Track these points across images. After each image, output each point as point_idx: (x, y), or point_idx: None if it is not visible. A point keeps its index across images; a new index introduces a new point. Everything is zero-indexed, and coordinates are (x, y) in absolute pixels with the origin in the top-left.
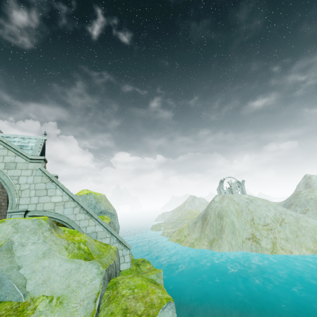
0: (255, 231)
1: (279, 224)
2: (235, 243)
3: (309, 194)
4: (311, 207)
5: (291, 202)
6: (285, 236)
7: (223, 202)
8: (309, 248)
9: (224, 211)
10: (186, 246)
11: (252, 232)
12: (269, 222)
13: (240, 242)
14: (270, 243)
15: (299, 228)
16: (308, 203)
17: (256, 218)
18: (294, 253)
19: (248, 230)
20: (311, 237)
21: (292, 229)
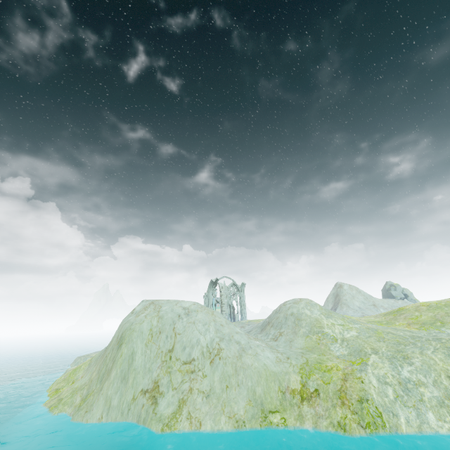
0: (164, 375)
1: (210, 361)
2: (117, 403)
3: (292, 306)
4: (288, 328)
5: (270, 320)
6: (209, 387)
7: (141, 314)
8: (234, 415)
9: (128, 332)
10: (46, 406)
11: (158, 377)
12: (196, 356)
13: (129, 401)
14: (175, 404)
15: (238, 369)
16: (286, 321)
17: (180, 346)
18: (204, 429)
19: (154, 372)
20: (249, 389)
21: (225, 372)
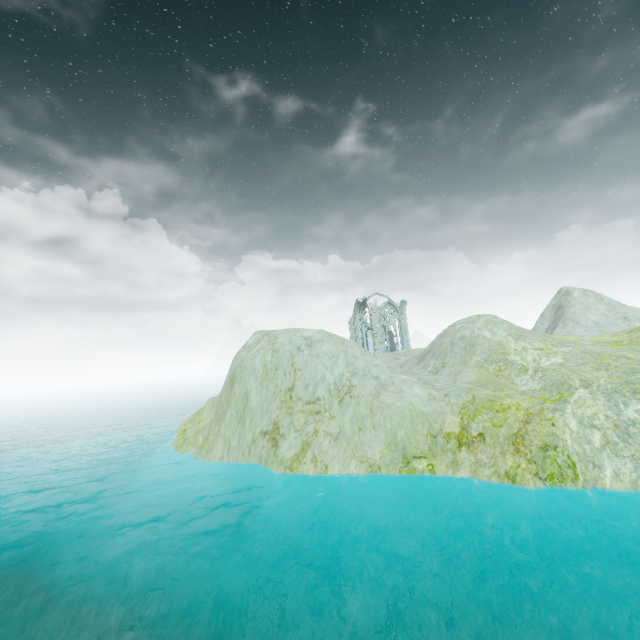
0: (284, 416)
1: (339, 400)
2: (236, 444)
3: (464, 327)
4: (455, 358)
5: (431, 348)
6: (338, 429)
7: (253, 348)
8: (367, 460)
9: (239, 369)
10: (173, 446)
11: (278, 419)
12: (322, 395)
13: (249, 442)
14: (298, 446)
15: (374, 409)
16: (452, 348)
17: (301, 384)
18: (330, 472)
19: (273, 413)
20: (388, 432)
21: (357, 412)
